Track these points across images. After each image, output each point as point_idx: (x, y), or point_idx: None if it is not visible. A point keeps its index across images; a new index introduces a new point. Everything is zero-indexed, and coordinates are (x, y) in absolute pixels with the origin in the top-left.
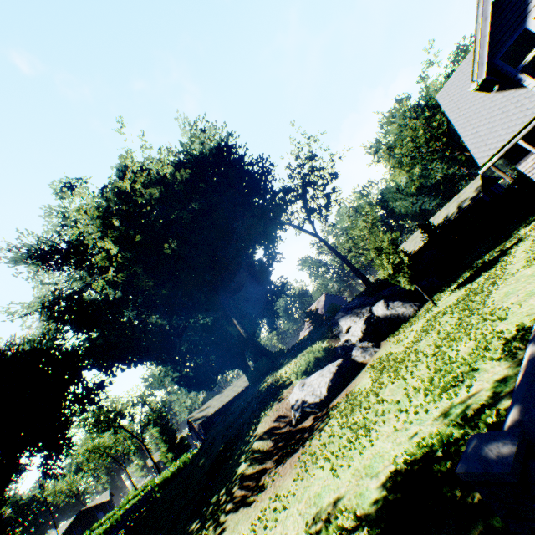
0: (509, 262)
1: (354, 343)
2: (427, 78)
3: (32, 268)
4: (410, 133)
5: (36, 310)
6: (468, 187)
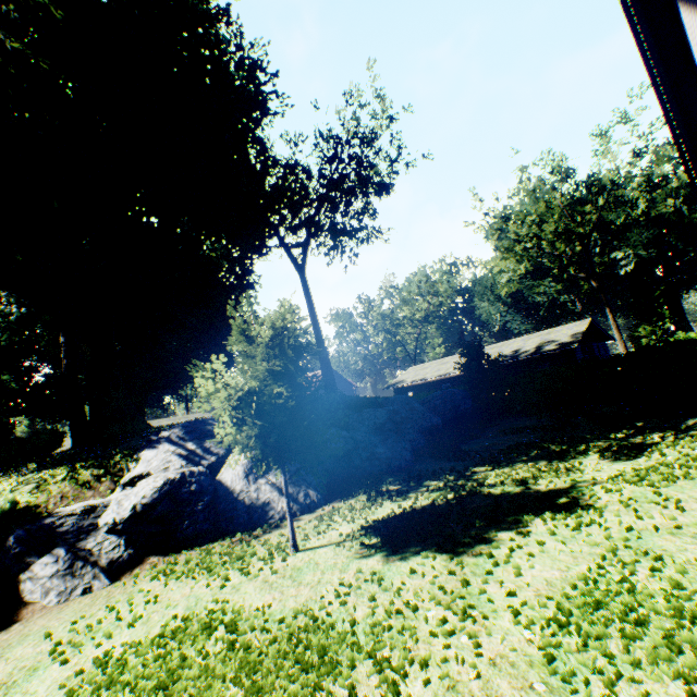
0: (489, 602)
1: (99, 526)
2: (608, 137)
3: None
4: (542, 209)
5: None
6: (567, 327)
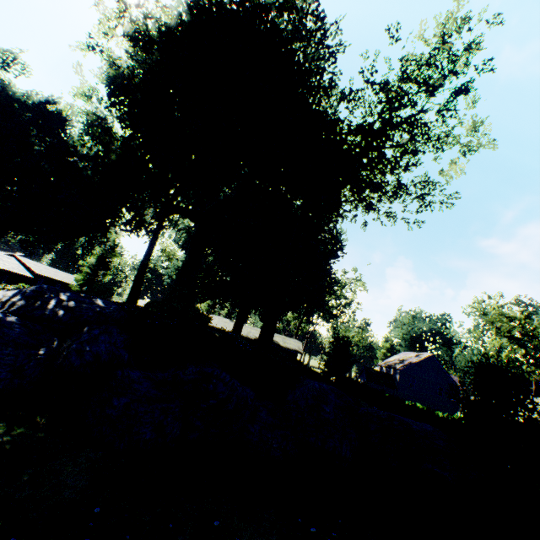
0: None
1: None
2: None
3: (117, 93)
4: None
5: (78, 120)
6: None
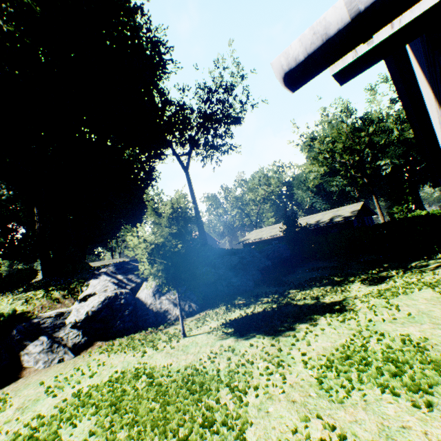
0: (292, 358)
1: (66, 324)
2: (375, 91)
3: None
4: (335, 134)
5: None
6: (349, 207)
